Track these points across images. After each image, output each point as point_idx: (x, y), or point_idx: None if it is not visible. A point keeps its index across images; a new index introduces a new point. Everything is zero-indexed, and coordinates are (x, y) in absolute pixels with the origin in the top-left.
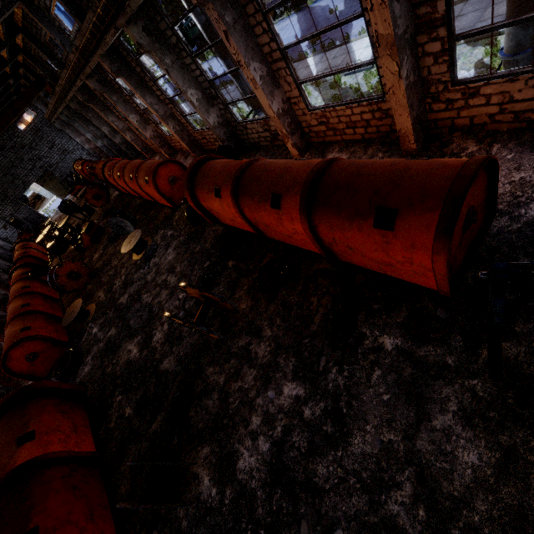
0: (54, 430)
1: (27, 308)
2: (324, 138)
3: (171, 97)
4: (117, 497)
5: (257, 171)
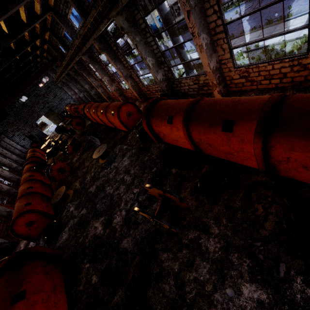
0: (39, 290)
1: (31, 189)
2: (241, 87)
3: (132, 64)
4: None
5: (207, 104)
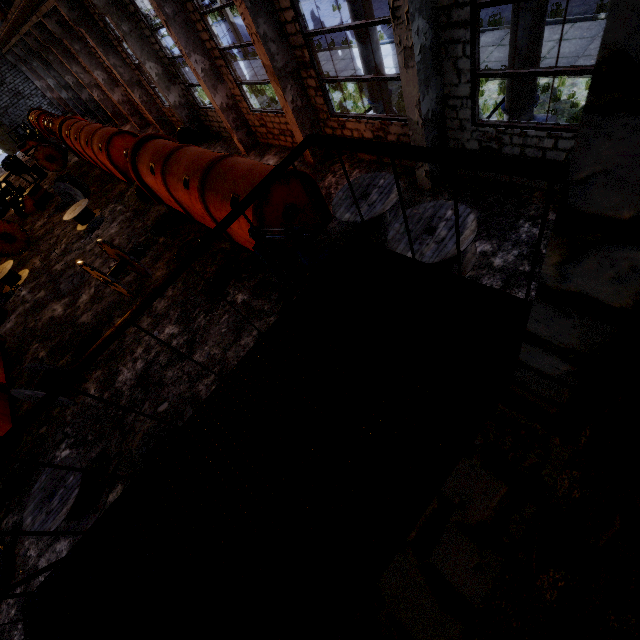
0: None
1: None
2: (267, 140)
3: (137, 63)
4: (19, 413)
5: (181, 155)
